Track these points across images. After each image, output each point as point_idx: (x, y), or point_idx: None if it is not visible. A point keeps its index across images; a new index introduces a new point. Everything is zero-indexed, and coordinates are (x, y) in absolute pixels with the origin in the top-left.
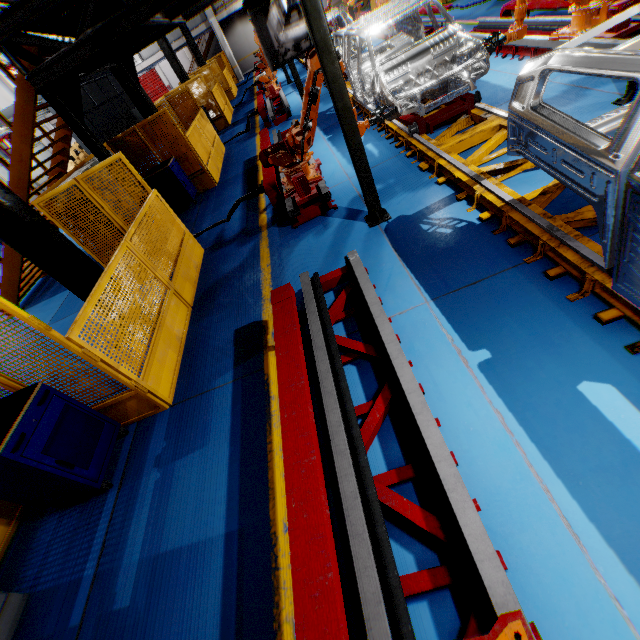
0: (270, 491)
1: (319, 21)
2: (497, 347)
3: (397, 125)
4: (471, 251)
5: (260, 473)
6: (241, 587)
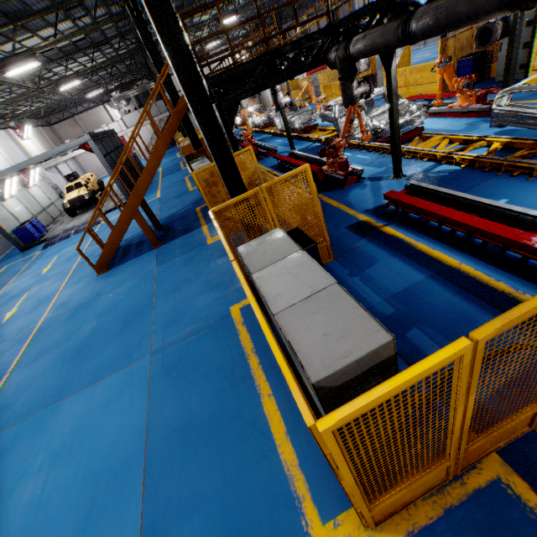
0: (438, 259)
1: (394, 82)
2: (508, 197)
3: (377, 144)
4: (466, 177)
5: (425, 257)
6: (455, 283)
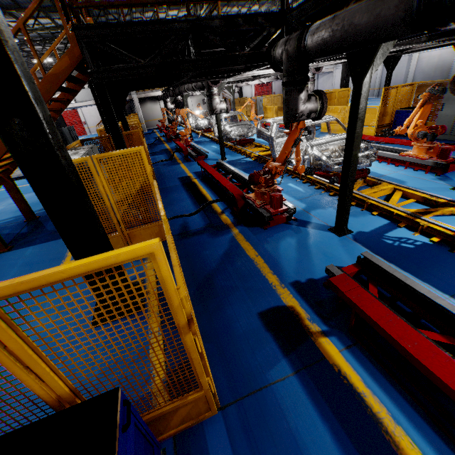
0: None
1: (364, 102)
2: None
3: (313, 176)
4: (445, 262)
5: None
6: None
